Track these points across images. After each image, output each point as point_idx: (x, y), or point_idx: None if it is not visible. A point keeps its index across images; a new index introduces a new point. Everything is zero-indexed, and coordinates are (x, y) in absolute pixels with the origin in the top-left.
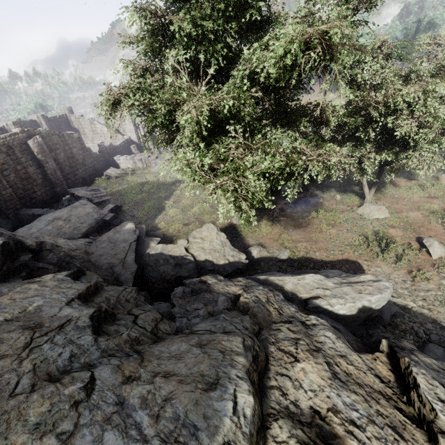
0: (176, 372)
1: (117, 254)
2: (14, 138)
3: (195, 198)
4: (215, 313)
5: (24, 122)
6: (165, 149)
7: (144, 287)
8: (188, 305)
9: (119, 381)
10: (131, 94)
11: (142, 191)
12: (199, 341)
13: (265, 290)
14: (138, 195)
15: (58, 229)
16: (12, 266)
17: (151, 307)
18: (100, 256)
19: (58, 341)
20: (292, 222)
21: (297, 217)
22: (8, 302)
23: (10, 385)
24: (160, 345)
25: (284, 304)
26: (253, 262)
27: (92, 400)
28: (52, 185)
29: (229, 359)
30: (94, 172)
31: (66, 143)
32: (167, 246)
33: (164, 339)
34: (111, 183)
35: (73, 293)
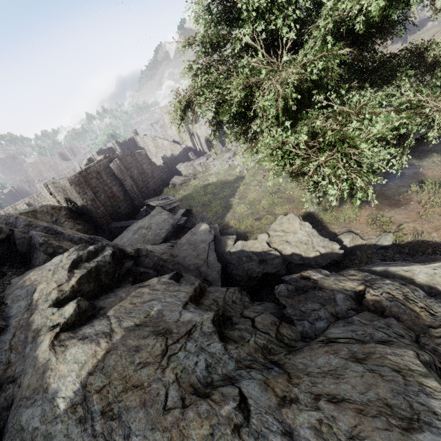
0: (344, 396)
1: (199, 255)
2: (100, 164)
3: (260, 191)
4: (339, 315)
5: (104, 150)
6: (238, 142)
7: (229, 286)
8: (300, 305)
9: (274, 402)
10: (200, 92)
11: (207, 193)
12: (351, 353)
13: (396, 285)
14: (203, 197)
15: (143, 236)
16: (121, 272)
17: (261, 309)
18: (184, 258)
19: (190, 348)
20: (385, 200)
21: (392, 194)
22: (130, 306)
23: (160, 396)
24: (299, 356)
25: (431, 302)
26: (346, 252)
27: (253, 425)
28: (131, 199)
29: (414, 383)
30: (161, 182)
31: (137, 161)
32: (247, 242)
33: (299, 348)
34: (177, 190)
35: (184, 296)
